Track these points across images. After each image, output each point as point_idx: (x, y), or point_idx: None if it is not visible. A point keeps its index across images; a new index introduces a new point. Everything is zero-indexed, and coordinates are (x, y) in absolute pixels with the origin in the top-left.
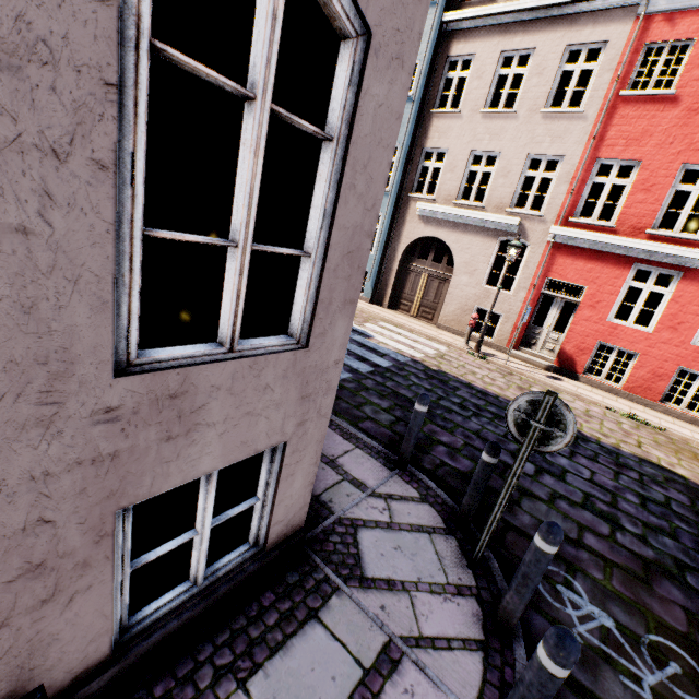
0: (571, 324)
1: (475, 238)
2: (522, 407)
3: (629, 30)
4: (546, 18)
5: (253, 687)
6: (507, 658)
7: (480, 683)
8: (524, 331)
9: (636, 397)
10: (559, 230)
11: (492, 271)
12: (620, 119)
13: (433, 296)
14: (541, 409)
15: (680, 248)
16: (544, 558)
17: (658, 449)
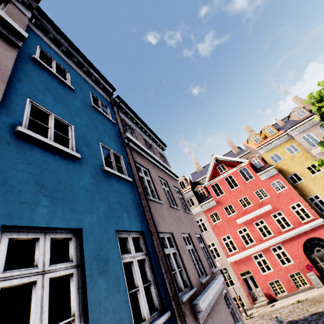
0: (257, 282)
1: None
2: (276, 323)
3: (203, 214)
4: None
5: None
6: None
7: None
8: (250, 295)
9: (292, 292)
10: (229, 259)
11: None
12: (217, 228)
13: None
14: (278, 321)
15: (255, 247)
16: None
17: (311, 307)
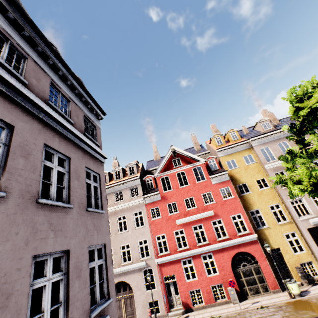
0: (179, 289)
1: (135, 274)
2: None
3: (145, 206)
4: (125, 207)
5: None
6: None
7: None
8: (168, 301)
9: (209, 304)
10: (158, 260)
11: (146, 273)
12: (154, 225)
13: (130, 307)
14: None
15: (186, 252)
16: None
17: None
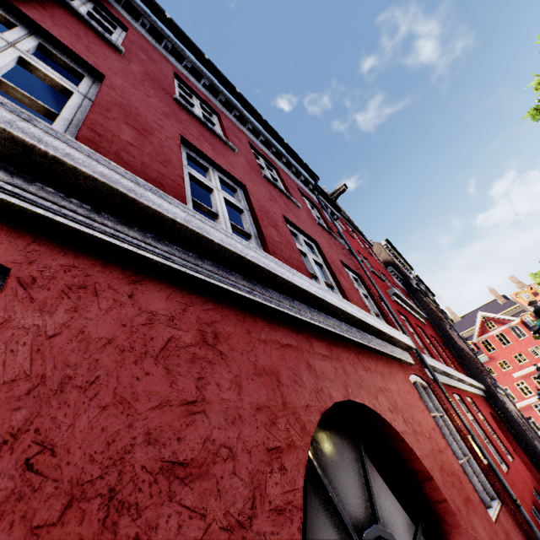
0: (539, 426)
1: None
2: None
3: None
4: None
5: None
6: None
7: None
8: None
9: None
10: None
11: None
12: None
13: None
14: None
15: (534, 397)
16: None
17: None
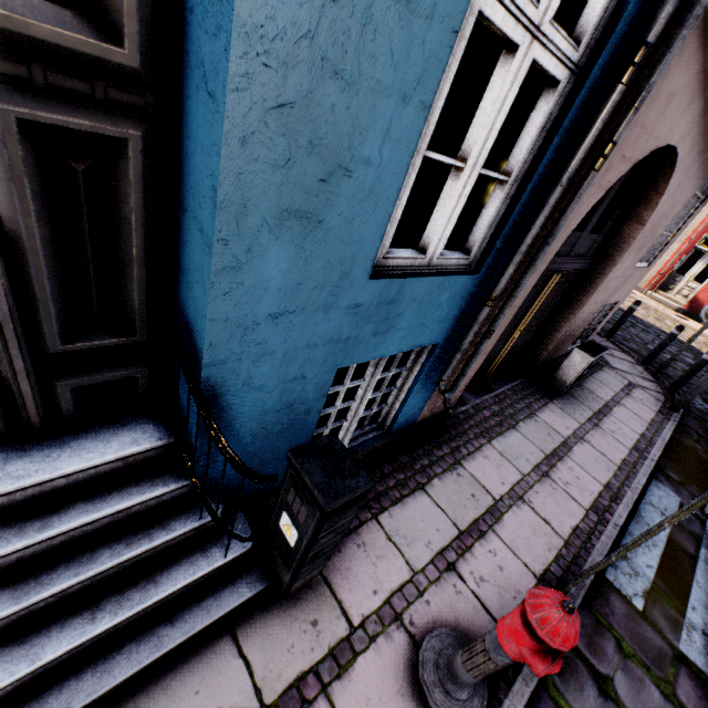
0: None
1: None
2: None
3: None
4: None
5: (594, 377)
6: (672, 399)
7: (663, 400)
8: (666, 277)
9: None
10: None
11: None
12: None
13: None
14: None
15: None
16: (705, 363)
17: None
